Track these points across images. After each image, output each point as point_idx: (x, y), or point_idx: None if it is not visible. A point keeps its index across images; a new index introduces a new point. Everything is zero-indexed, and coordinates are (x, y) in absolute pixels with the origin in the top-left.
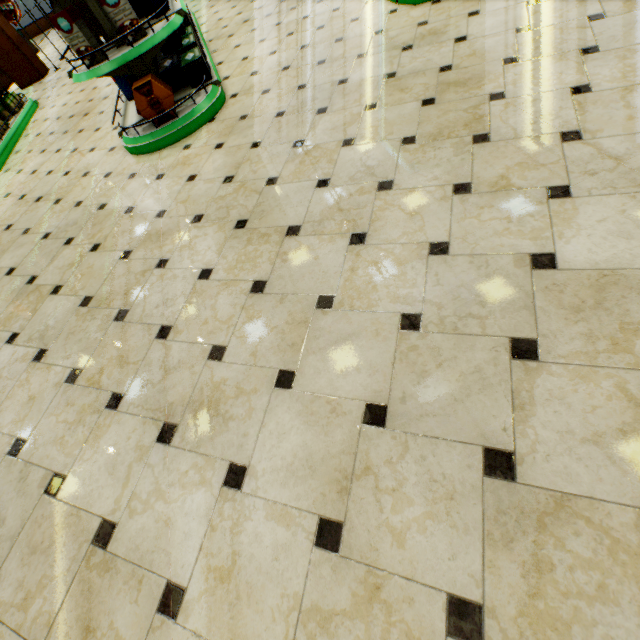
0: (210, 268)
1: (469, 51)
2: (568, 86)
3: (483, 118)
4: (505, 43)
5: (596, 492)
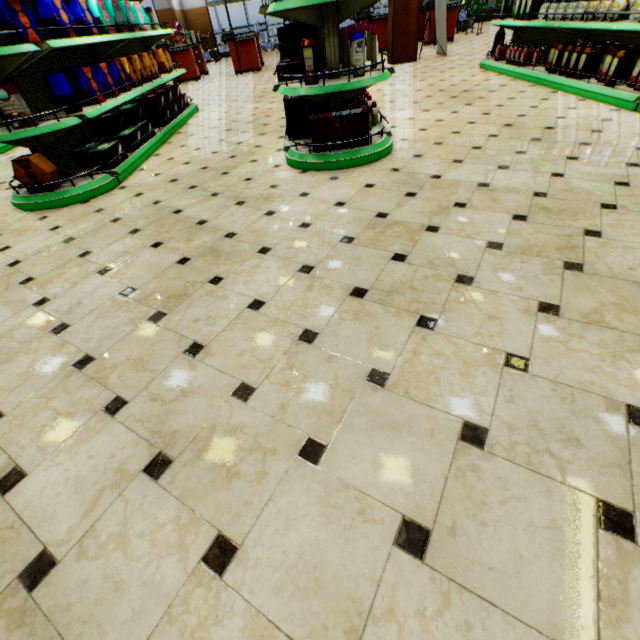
0: None
1: (260, 227)
2: (256, 296)
3: (184, 297)
4: (283, 232)
5: None
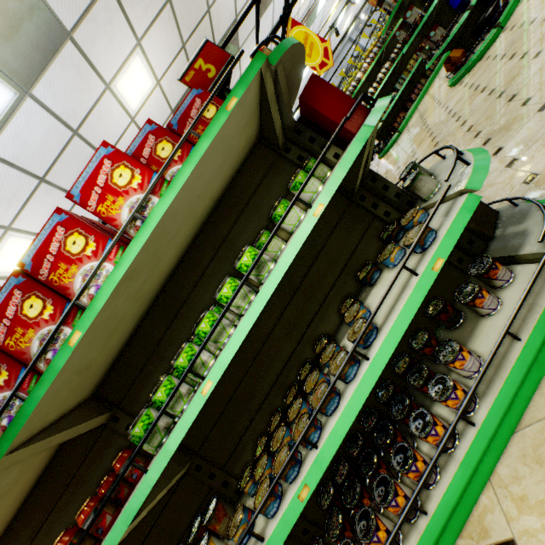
0: (417, 158)
1: None
2: None
3: (515, 77)
4: None
5: None
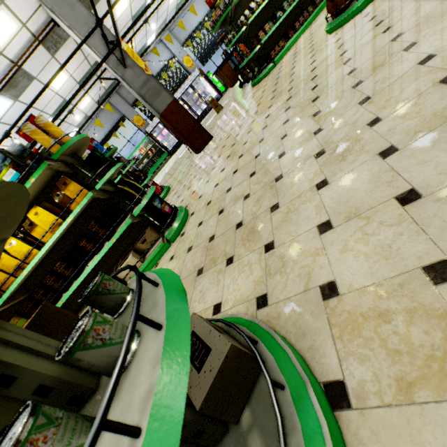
0: (270, 115)
1: None
2: (431, 52)
3: (379, 67)
4: None
5: (226, 201)
